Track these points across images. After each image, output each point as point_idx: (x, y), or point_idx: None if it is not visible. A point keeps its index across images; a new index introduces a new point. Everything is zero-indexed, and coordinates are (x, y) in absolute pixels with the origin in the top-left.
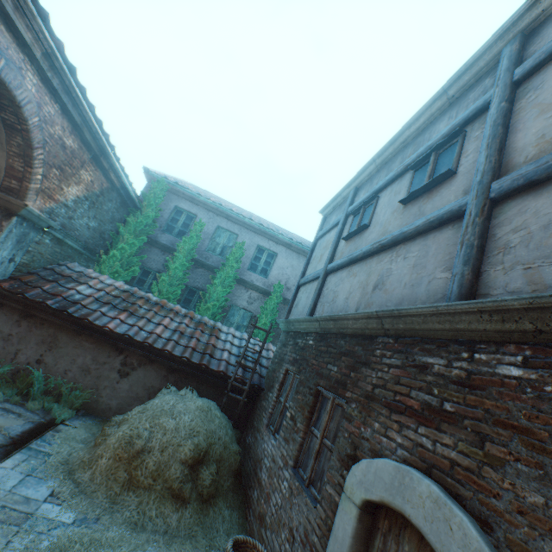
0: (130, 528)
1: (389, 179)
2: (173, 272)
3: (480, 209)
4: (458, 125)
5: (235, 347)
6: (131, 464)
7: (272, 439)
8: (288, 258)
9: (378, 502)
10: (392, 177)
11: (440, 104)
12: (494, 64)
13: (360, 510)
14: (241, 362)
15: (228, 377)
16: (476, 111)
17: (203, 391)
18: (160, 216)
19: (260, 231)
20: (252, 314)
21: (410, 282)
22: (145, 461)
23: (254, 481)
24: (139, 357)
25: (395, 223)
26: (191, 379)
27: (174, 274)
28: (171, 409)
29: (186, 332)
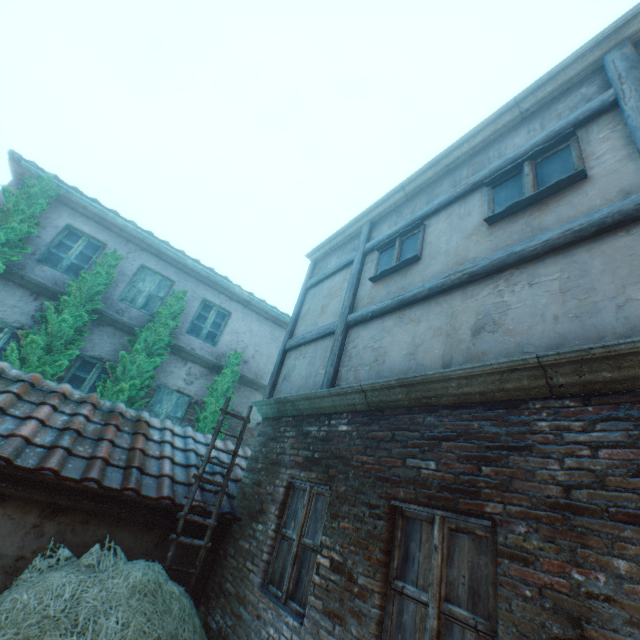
0: None
1: (443, 202)
2: (57, 329)
3: None
4: (562, 130)
5: (178, 451)
6: None
7: (286, 616)
8: (246, 319)
9: None
10: (449, 199)
11: (509, 119)
12: (587, 74)
13: None
14: (202, 476)
15: (175, 507)
16: (592, 113)
17: (120, 542)
18: (36, 236)
19: (208, 280)
20: (191, 399)
21: (569, 312)
22: None
23: None
24: None
25: (481, 248)
26: (97, 524)
27: (58, 332)
28: (68, 610)
29: (87, 431)
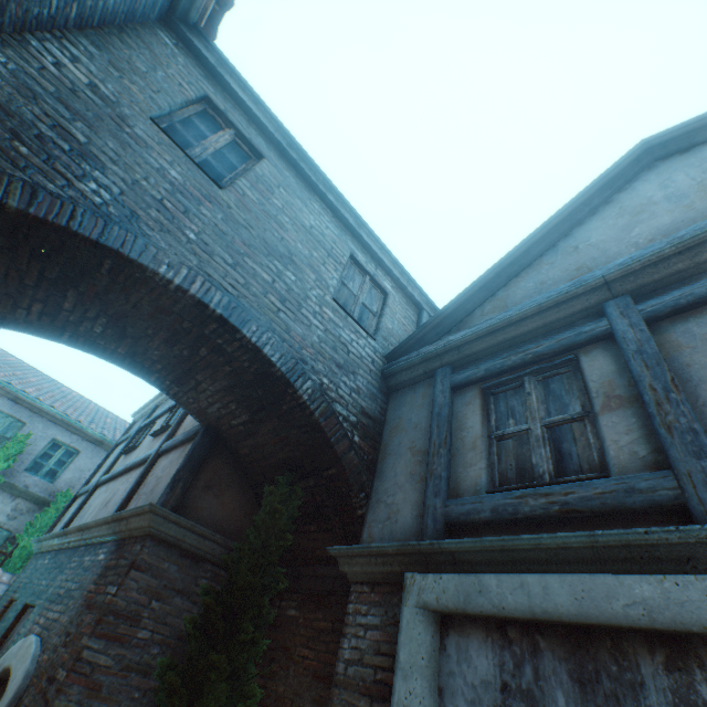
0: None
1: (164, 411)
2: None
3: (152, 458)
4: None
5: None
6: None
7: None
8: (95, 457)
9: (2, 672)
10: (165, 410)
11: None
12: None
13: None
14: None
15: None
16: None
17: None
18: None
19: (62, 421)
20: (11, 533)
21: (118, 501)
22: None
23: None
24: None
25: (144, 451)
26: None
27: None
28: None
29: None
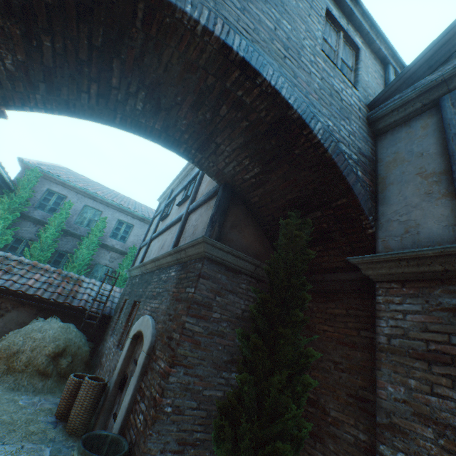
0: (10, 390)
1: (179, 191)
2: (45, 240)
3: (185, 216)
4: (196, 174)
5: (94, 291)
6: (9, 360)
7: (111, 339)
8: (142, 228)
9: (137, 332)
10: (180, 190)
11: None
12: None
13: (132, 340)
14: (96, 299)
15: (86, 310)
16: (200, 171)
17: (66, 322)
18: (34, 196)
19: (120, 209)
20: (113, 269)
21: (169, 245)
22: (20, 358)
23: (99, 366)
24: (13, 302)
25: (175, 215)
26: (57, 315)
27: (45, 242)
28: (40, 328)
29: (54, 283)
